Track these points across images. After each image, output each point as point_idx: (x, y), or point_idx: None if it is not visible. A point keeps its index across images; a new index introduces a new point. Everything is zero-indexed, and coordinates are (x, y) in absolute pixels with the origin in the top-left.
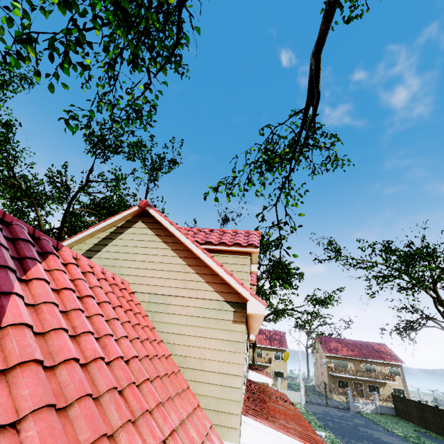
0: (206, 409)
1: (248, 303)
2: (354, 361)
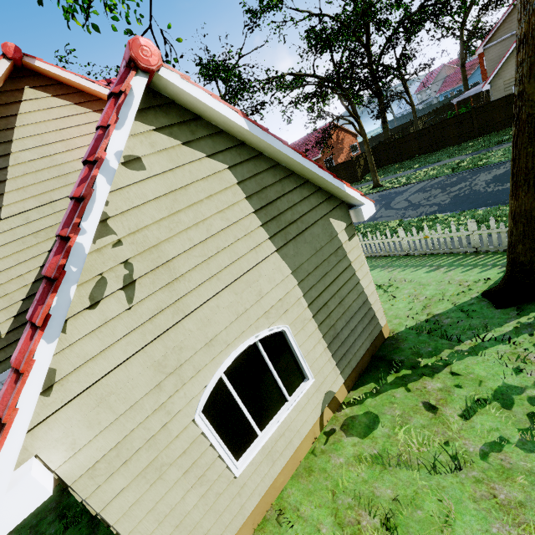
0: None
1: None
2: None
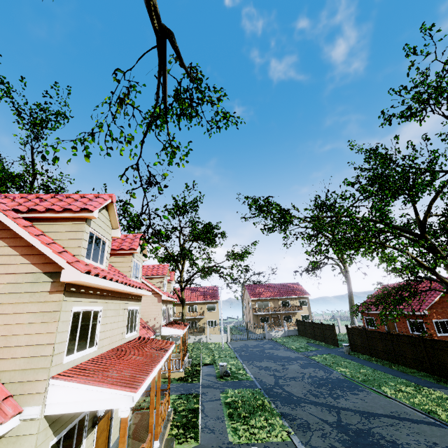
0: (9, 383)
1: (63, 271)
2: (273, 301)
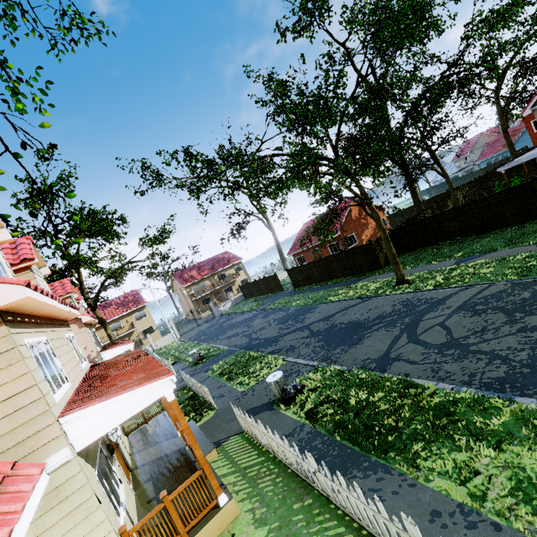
0: None
1: None
2: (209, 278)
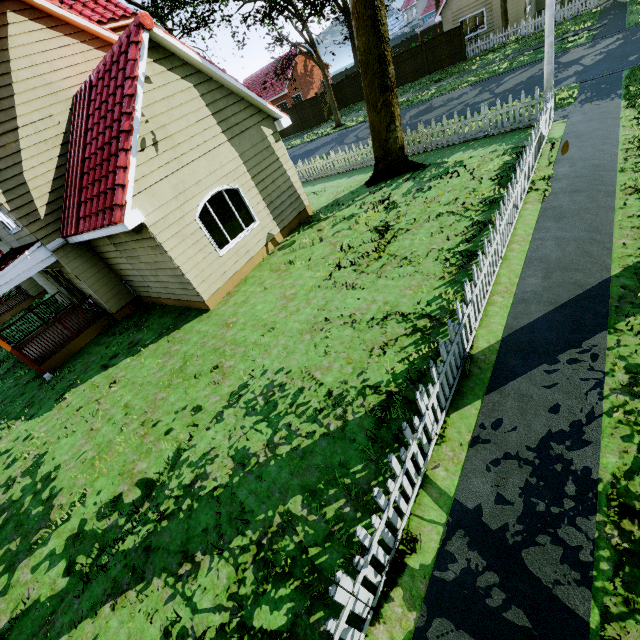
0: None
1: None
2: None
